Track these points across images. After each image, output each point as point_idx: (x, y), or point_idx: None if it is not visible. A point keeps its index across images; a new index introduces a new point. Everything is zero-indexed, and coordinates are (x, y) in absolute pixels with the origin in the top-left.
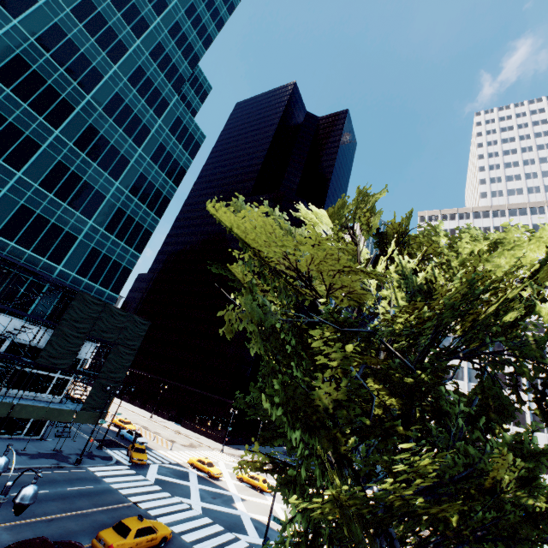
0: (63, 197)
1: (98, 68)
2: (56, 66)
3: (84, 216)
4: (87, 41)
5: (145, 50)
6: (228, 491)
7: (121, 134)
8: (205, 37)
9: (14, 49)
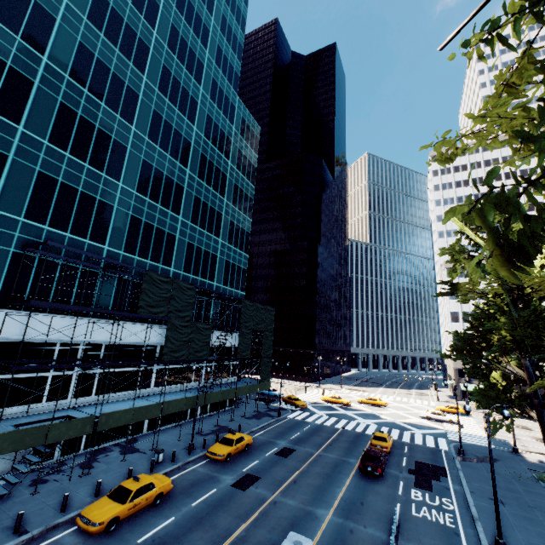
0: (203, 226)
1: (193, 96)
2: (173, 108)
3: (216, 236)
4: (182, 72)
5: (212, 60)
6: (366, 411)
7: (217, 153)
8: (241, 19)
9: (150, 106)
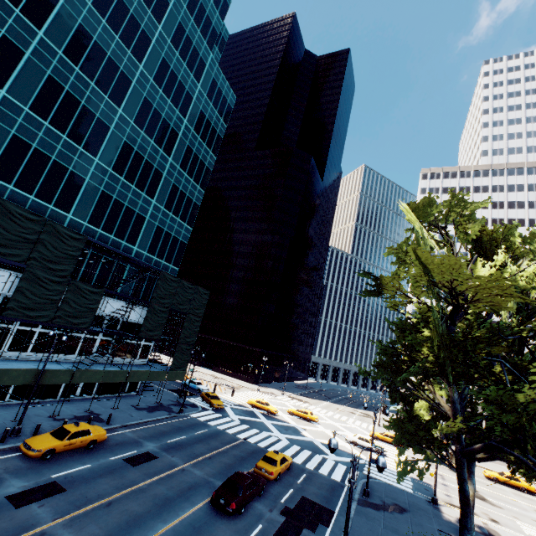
0: (131, 179)
1: (146, 31)
2: (111, 33)
3: (148, 196)
4: None
5: (182, 2)
6: (290, 424)
7: (169, 105)
8: None
9: (75, 18)
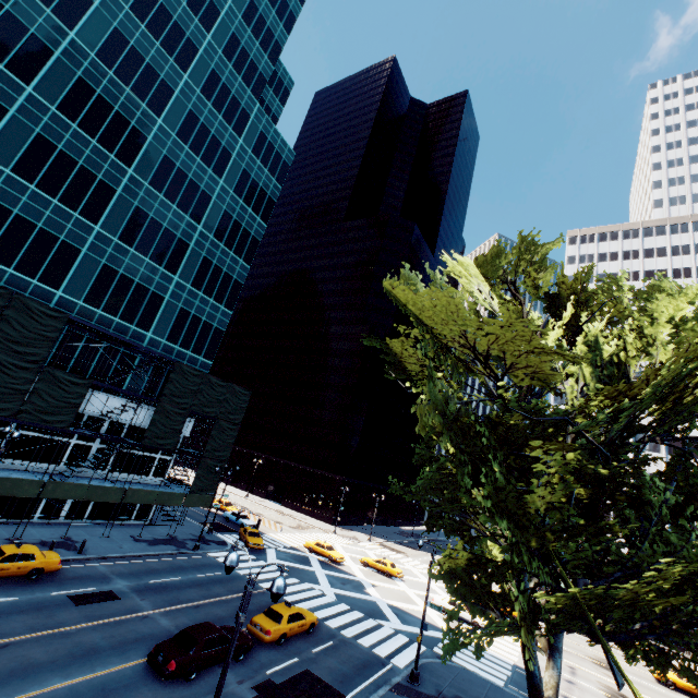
0: (145, 250)
1: (166, 81)
2: (121, 86)
3: (168, 271)
4: (152, 46)
5: (217, 48)
6: (355, 577)
7: (199, 163)
8: (287, 16)
9: (74, 71)
